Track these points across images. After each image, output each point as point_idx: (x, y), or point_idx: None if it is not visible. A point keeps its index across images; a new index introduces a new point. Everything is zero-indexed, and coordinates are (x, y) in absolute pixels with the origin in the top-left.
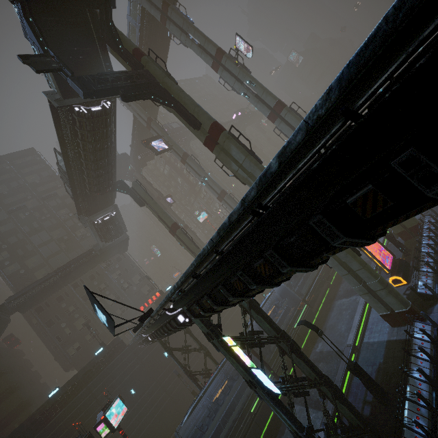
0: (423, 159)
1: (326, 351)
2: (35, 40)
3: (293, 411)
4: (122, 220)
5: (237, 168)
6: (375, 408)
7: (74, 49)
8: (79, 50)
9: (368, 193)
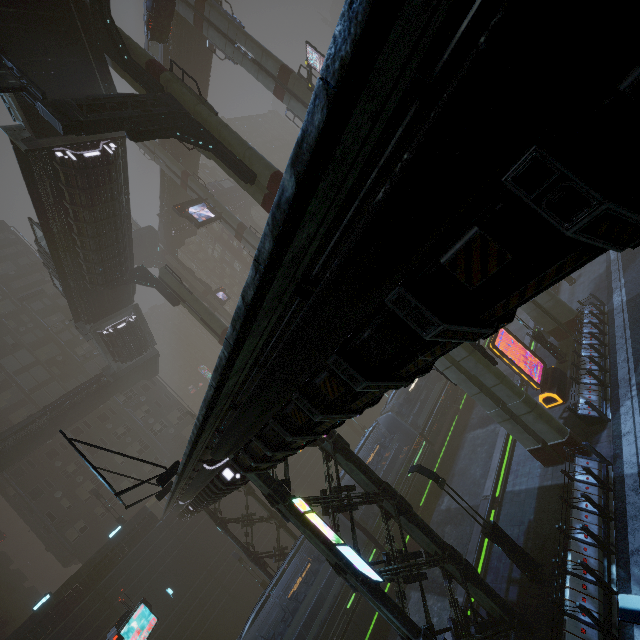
0: (554, 166)
1: (454, 508)
2: None
3: (404, 605)
4: (147, 328)
5: None
6: (524, 589)
7: (51, 60)
8: (59, 61)
9: (473, 242)
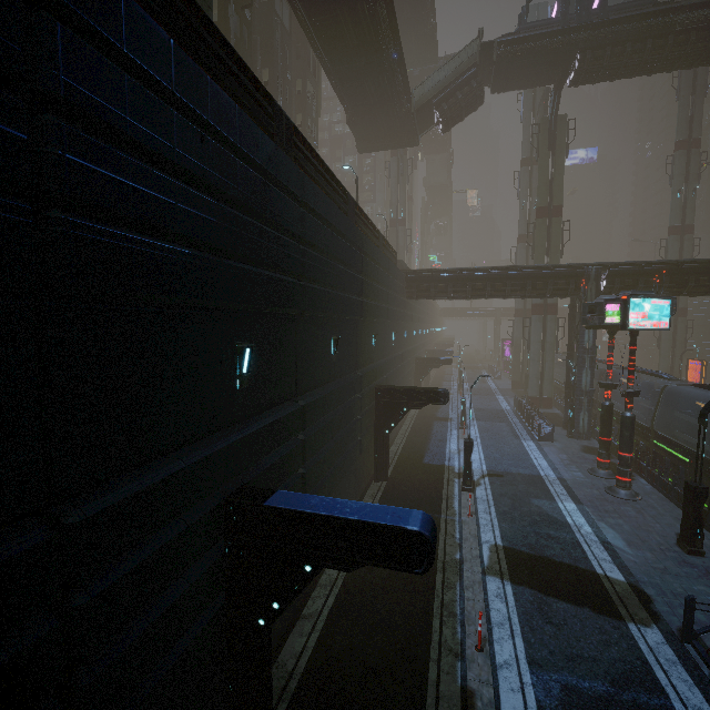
0: None
1: None
2: None
3: None
4: None
5: None
6: None
7: None
8: None
9: None
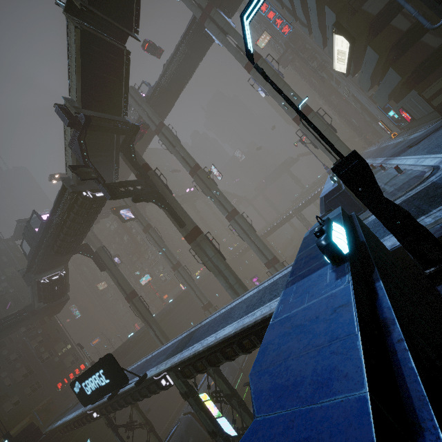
0: None
1: None
2: (79, 152)
3: None
4: (67, 280)
5: (207, 260)
6: None
7: (98, 154)
8: (100, 154)
9: None
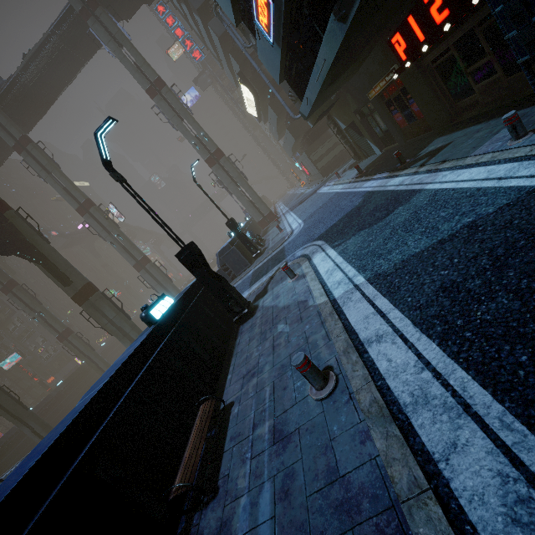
0: None
1: None
2: None
3: None
4: None
5: (107, 322)
6: None
7: None
8: None
9: None
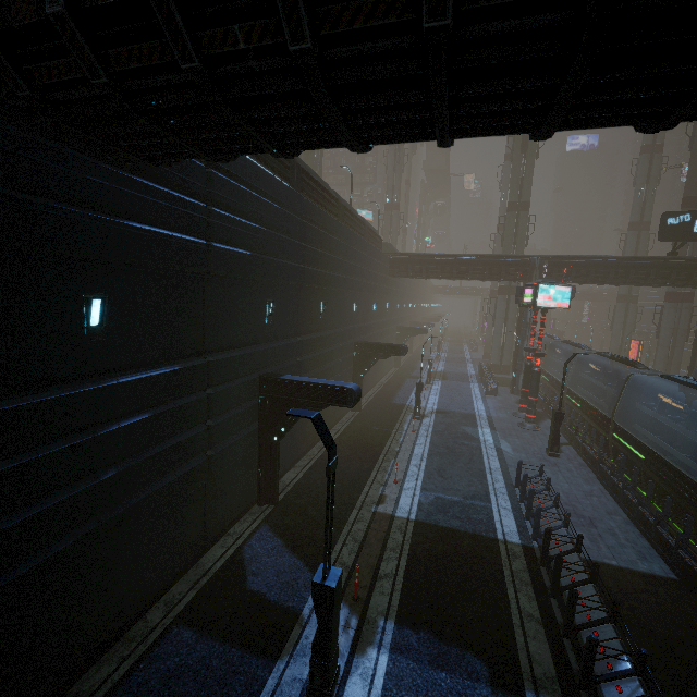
0: None
1: None
2: None
3: None
4: None
5: None
6: None
7: None
8: None
9: None
